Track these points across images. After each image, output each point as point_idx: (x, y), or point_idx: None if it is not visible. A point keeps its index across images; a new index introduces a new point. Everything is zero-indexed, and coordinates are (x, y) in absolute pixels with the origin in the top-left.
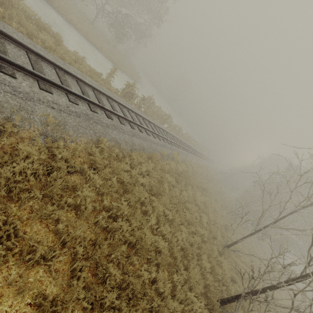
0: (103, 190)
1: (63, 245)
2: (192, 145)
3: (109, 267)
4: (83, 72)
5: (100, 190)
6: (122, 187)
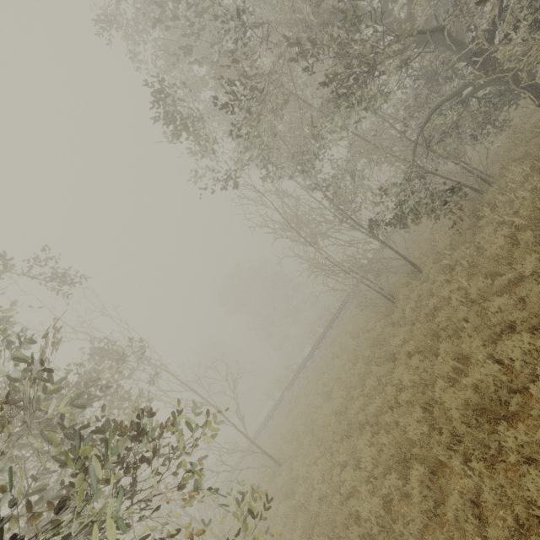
0: None
1: None
2: None
3: None
4: None
5: None
6: None
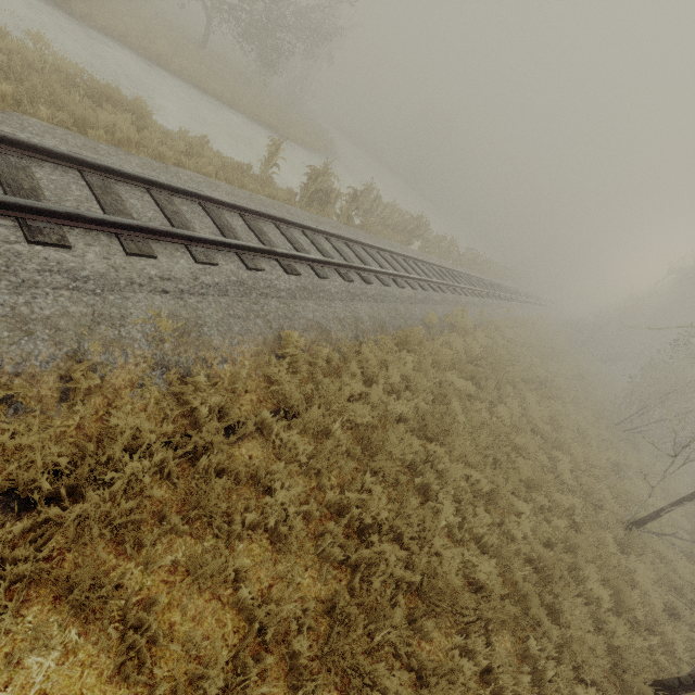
0: (319, 465)
1: (260, 634)
2: (487, 273)
3: (378, 672)
4: (209, 174)
5: (312, 465)
6: (355, 438)
